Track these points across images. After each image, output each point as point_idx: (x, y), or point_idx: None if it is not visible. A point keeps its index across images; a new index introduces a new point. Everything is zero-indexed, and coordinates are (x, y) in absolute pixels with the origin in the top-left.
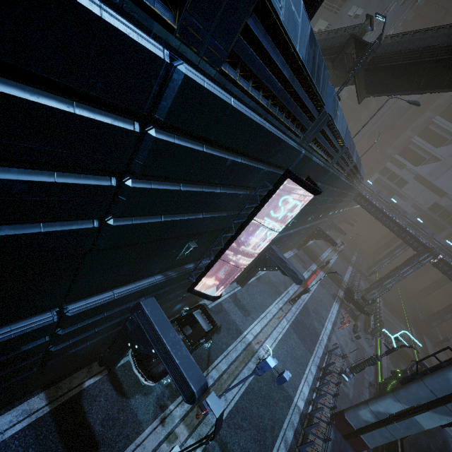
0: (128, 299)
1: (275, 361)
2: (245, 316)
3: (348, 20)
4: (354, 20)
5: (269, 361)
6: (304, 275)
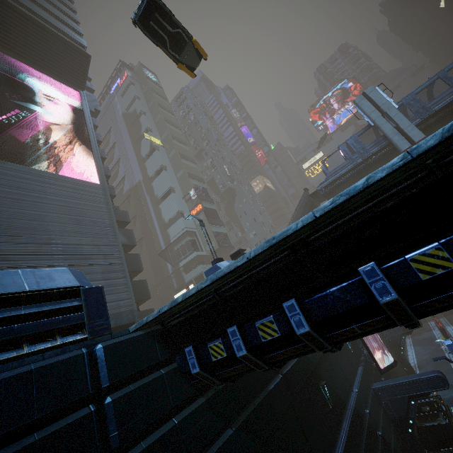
0: (365, 383)
1: (448, 339)
2: (450, 388)
3: (254, 238)
4: (255, 236)
5: (447, 343)
6: (436, 334)
